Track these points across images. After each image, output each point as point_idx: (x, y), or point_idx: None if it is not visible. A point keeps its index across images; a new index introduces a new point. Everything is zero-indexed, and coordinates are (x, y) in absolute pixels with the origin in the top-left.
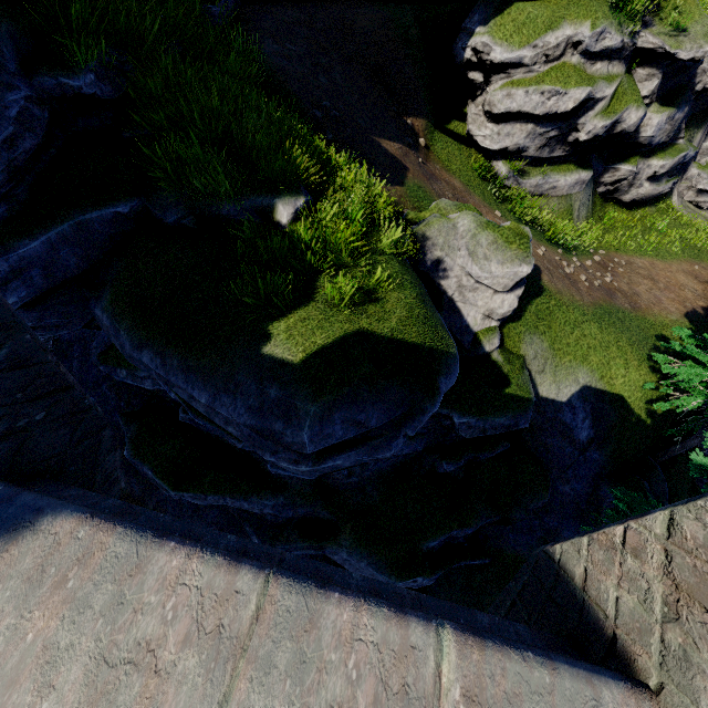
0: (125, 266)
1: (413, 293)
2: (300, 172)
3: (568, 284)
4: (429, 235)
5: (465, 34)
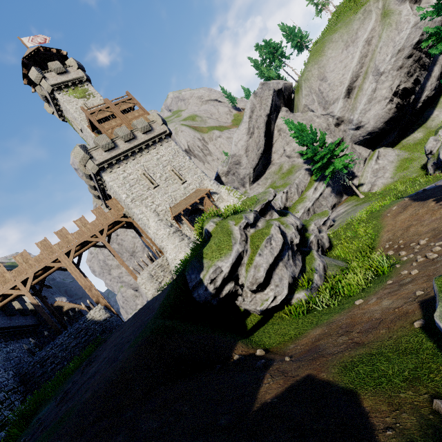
0: None
1: None
2: None
3: None
4: None
5: (197, 287)
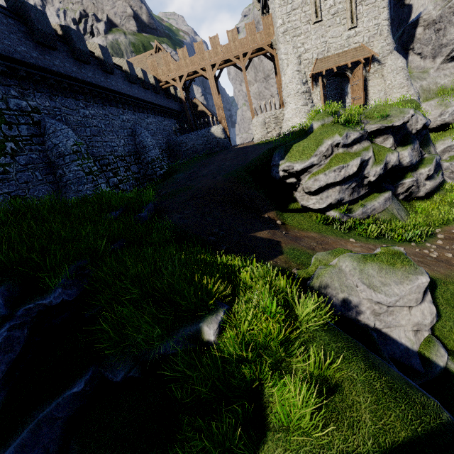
0: (80, 449)
1: (359, 363)
2: (212, 293)
3: (445, 266)
4: (324, 283)
5: (274, 167)
